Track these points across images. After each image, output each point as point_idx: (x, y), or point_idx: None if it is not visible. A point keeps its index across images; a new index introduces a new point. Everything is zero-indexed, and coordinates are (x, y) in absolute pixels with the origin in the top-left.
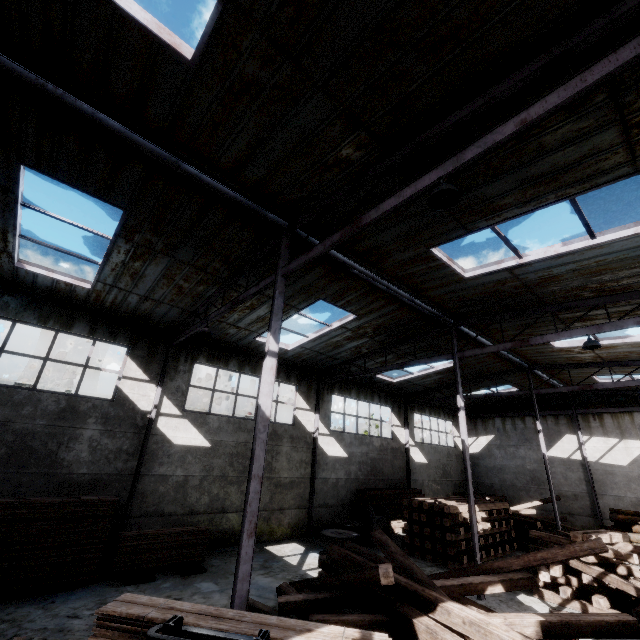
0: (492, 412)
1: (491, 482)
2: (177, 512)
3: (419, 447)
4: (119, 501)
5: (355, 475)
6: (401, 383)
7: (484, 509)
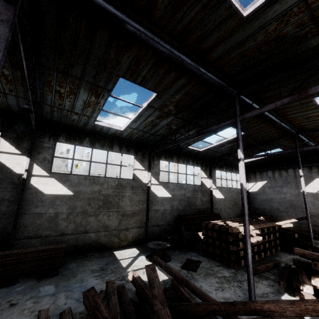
0: (266, 167)
1: (264, 207)
2: (51, 235)
3: (219, 189)
4: (6, 230)
5: (177, 207)
6: (206, 151)
7: (258, 228)
